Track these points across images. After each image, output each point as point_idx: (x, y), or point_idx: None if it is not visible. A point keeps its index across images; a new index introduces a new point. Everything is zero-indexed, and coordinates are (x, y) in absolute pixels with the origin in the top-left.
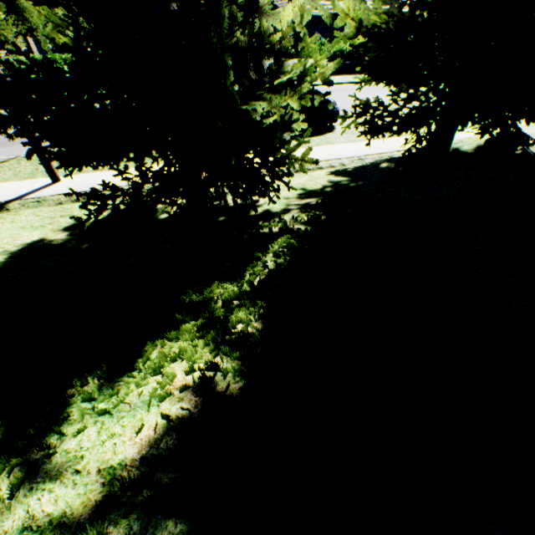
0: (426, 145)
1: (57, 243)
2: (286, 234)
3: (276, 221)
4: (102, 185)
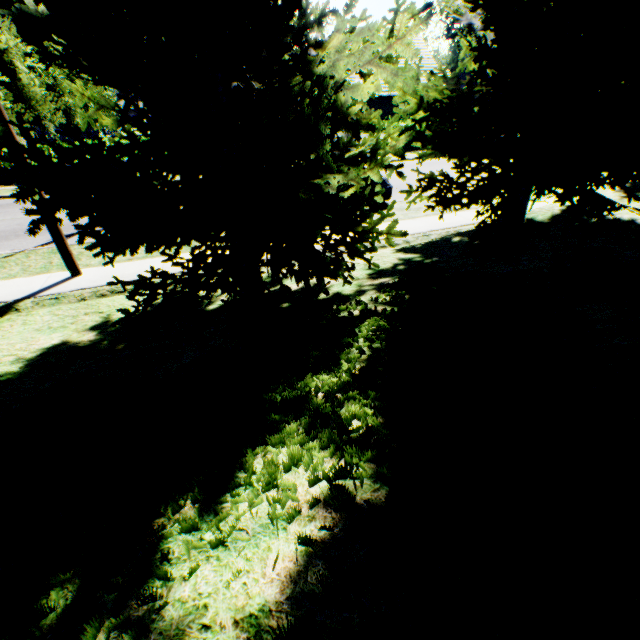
0: (502, 215)
1: (84, 345)
2: (370, 317)
3: (352, 303)
4: (150, 272)
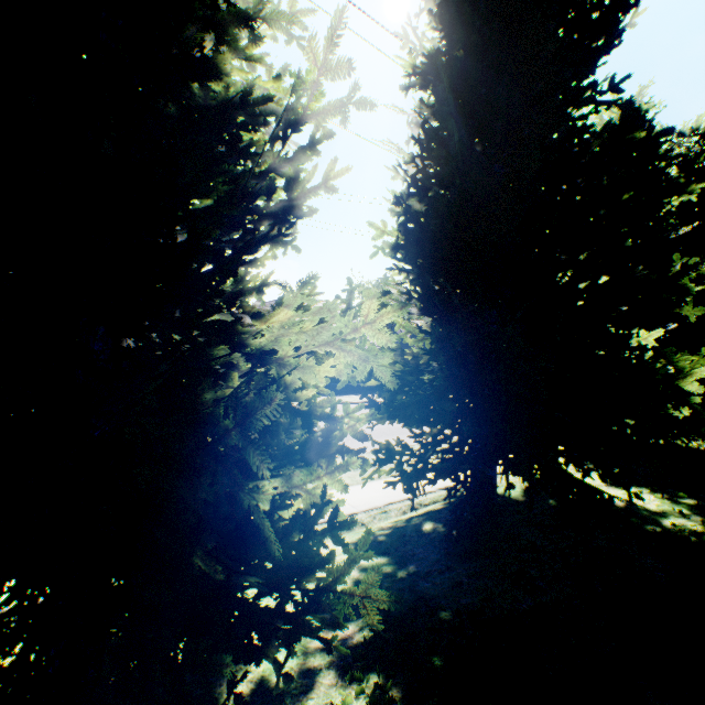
0: (480, 498)
1: None
2: None
3: None
4: None
